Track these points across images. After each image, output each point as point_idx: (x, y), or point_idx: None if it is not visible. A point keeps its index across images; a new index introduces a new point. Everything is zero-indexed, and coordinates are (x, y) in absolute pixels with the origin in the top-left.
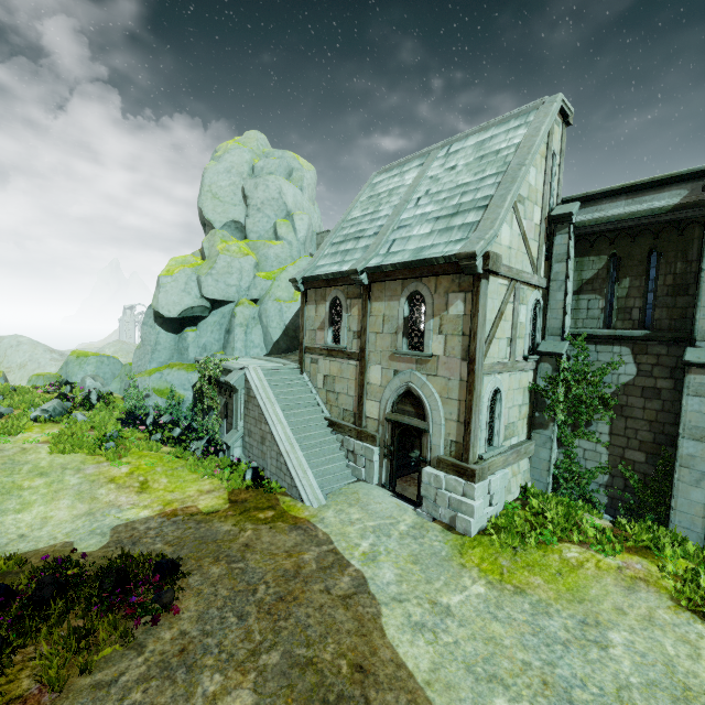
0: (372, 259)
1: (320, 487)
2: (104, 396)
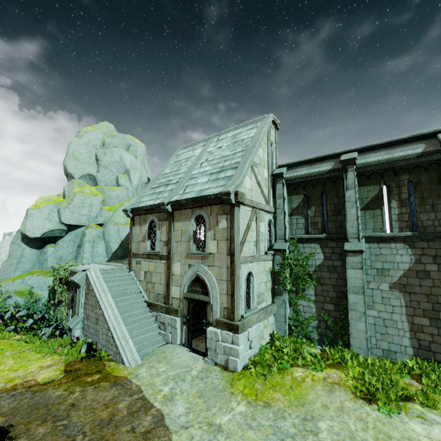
0: (174, 196)
1: (138, 351)
2: None
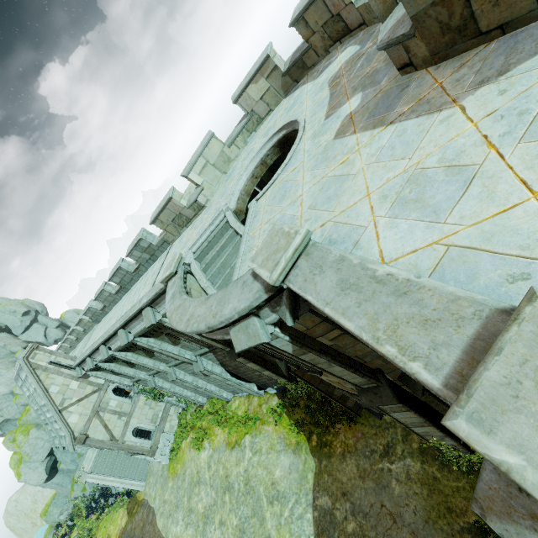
0: (61, 440)
1: (142, 479)
2: (72, 516)
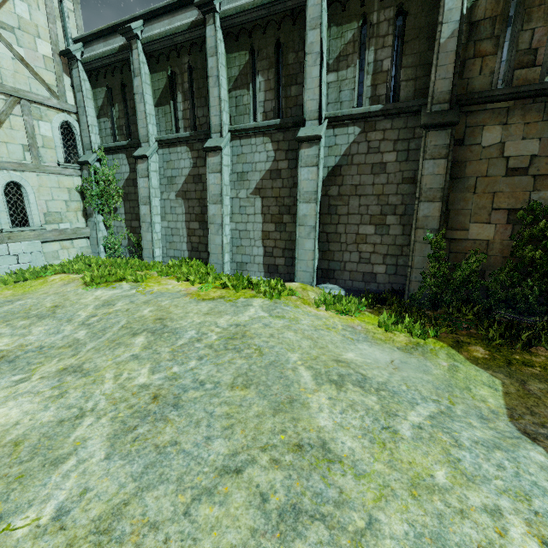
0: None
1: None
2: None
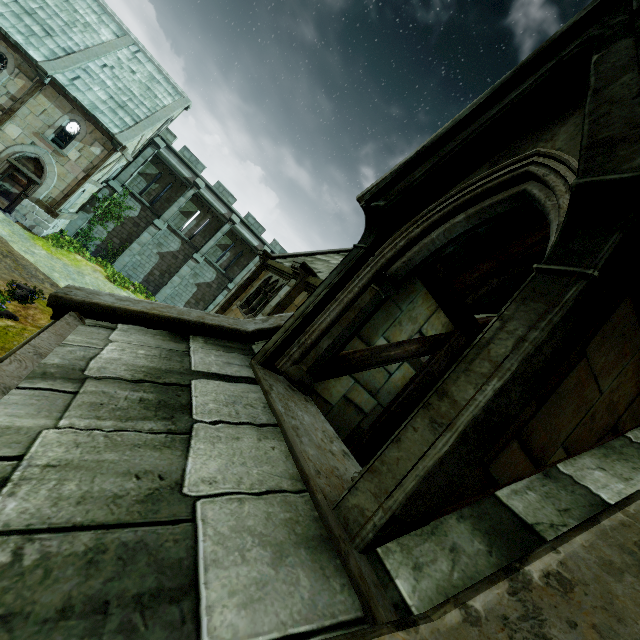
0: (60, 74)
1: None
2: None
